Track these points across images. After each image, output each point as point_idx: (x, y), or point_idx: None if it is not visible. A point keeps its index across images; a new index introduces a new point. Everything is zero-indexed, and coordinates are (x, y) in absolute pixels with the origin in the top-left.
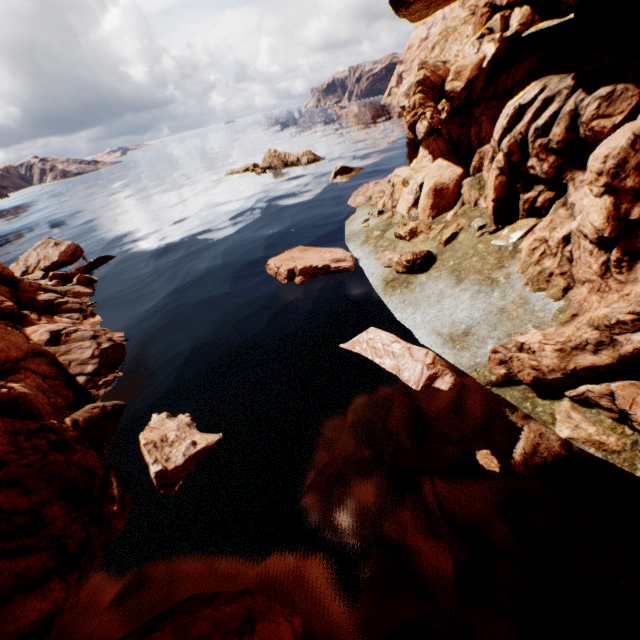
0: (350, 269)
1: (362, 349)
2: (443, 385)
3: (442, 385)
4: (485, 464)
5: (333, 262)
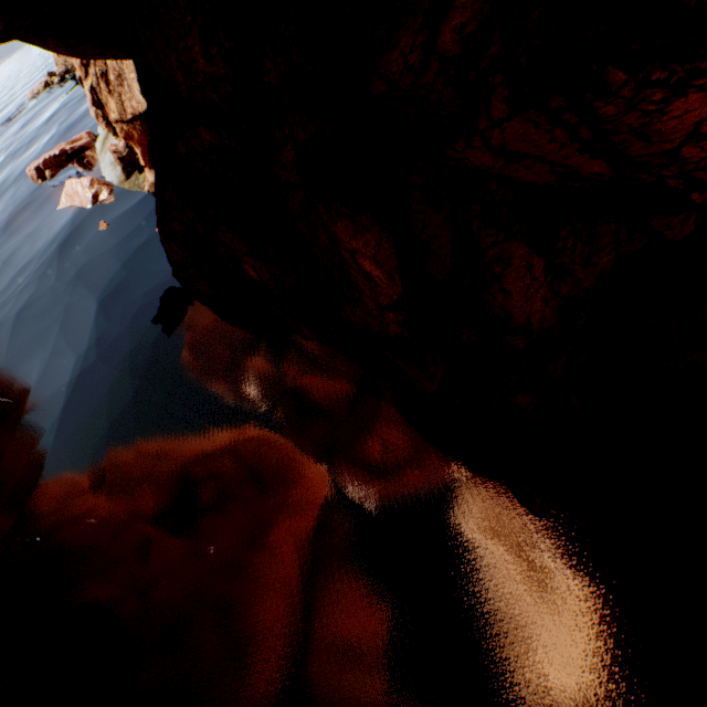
0: (88, 146)
1: (68, 202)
2: (104, 199)
3: (104, 199)
4: (102, 230)
5: (69, 145)
